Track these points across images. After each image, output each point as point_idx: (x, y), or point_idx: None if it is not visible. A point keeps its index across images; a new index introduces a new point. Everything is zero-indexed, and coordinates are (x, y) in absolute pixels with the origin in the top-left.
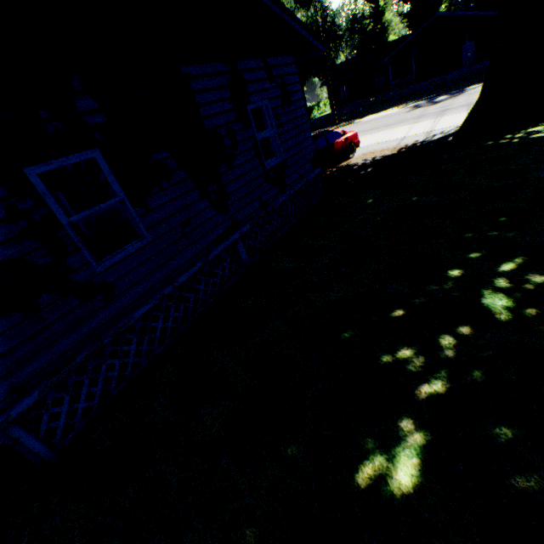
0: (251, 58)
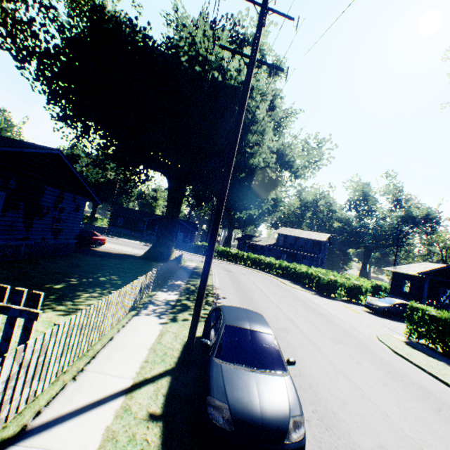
0: (70, 193)
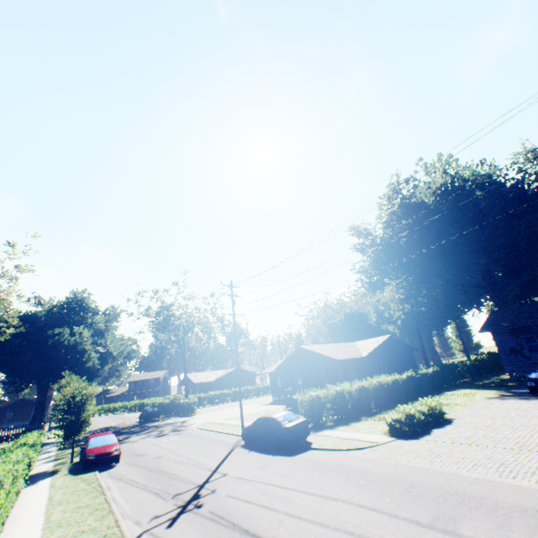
0: None
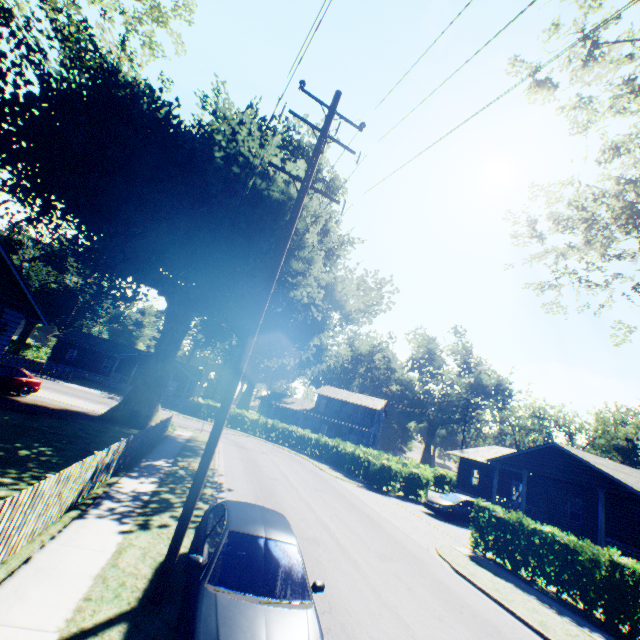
0: None
